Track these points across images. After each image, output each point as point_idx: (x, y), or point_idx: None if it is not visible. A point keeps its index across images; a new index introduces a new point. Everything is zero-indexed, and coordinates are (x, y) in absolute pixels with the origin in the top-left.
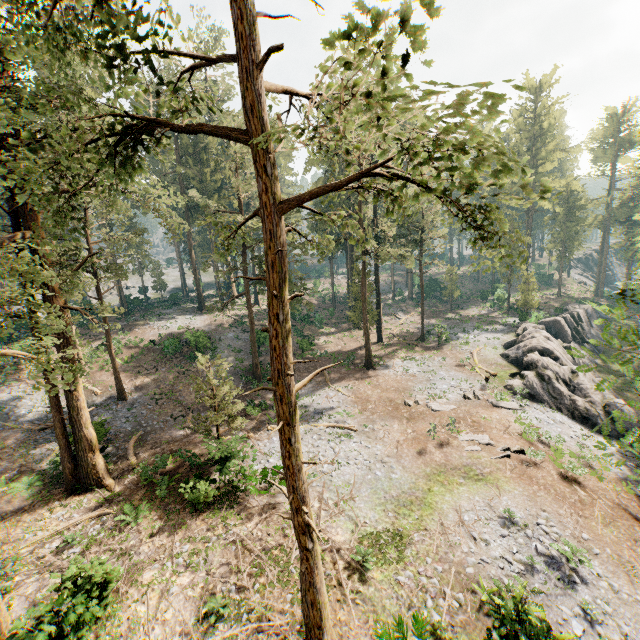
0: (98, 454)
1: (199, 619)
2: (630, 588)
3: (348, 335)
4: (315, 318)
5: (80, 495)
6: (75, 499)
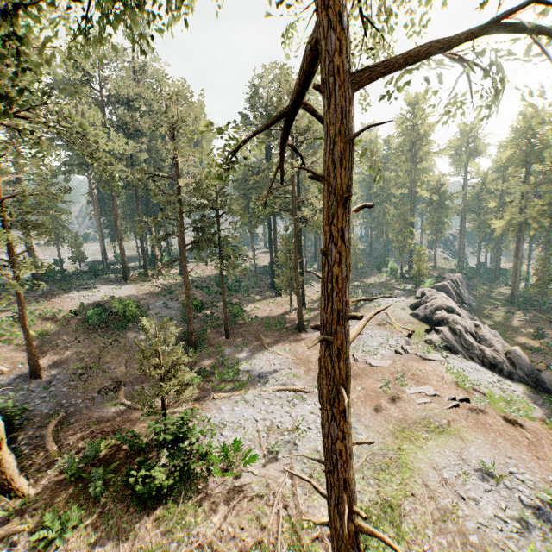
0: (6, 449)
1: None
2: None
3: (272, 302)
4: (241, 286)
5: None
6: None
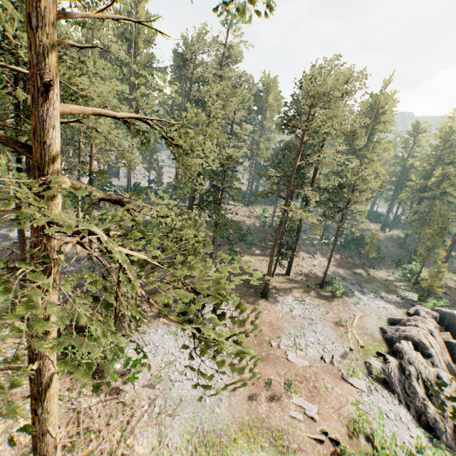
0: None
1: None
2: None
3: (267, 260)
4: (248, 239)
5: None
6: (18, 323)
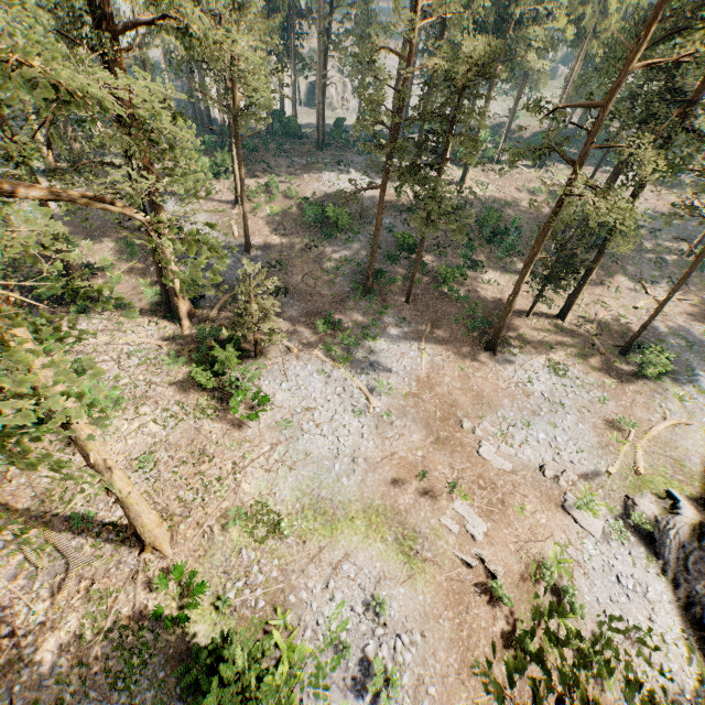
0: (182, 300)
1: (136, 459)
2: None
3: (533, 284)
4: (507, 240)
5: (169, 322)
6: (162, 324)
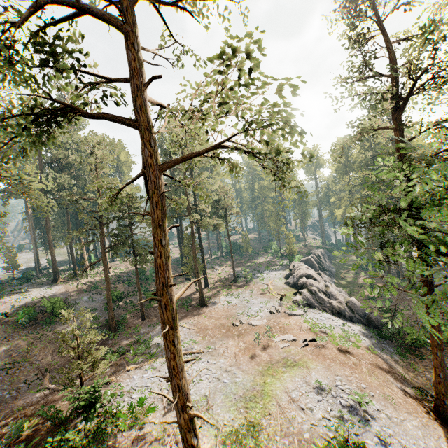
0: None
1: None
2: (396, 413)
3: (183, 286)
4: None
5: None
6: None
